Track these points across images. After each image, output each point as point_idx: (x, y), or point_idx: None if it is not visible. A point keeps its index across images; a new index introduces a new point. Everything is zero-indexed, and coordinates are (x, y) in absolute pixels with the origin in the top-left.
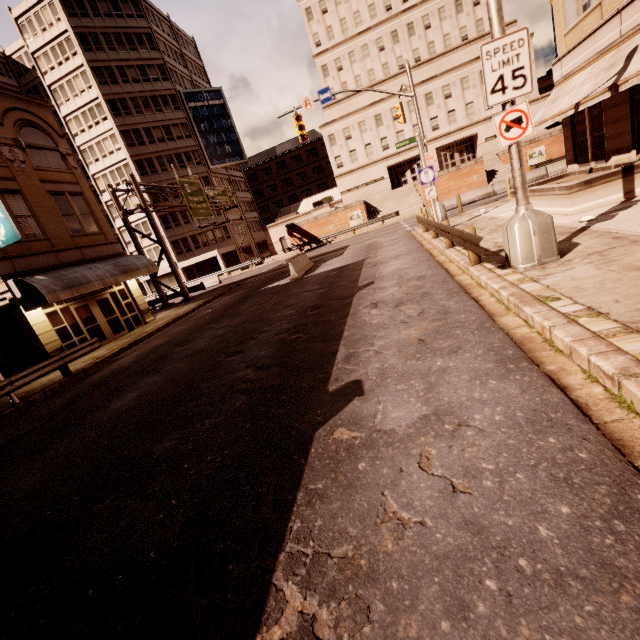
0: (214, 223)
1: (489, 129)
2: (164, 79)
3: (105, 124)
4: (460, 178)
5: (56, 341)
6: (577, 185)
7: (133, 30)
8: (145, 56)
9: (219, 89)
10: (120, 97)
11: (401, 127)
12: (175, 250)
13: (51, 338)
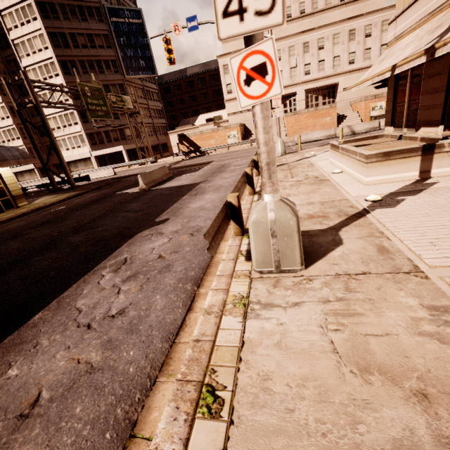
0: (108, 125)
1: (348, 81)
2: None
3: (35, 23)
4: (316, 117)
5: None
6: (375, 155)
7: None
8: None
9: (139, 10)
10: (49, 1)
11: (281, 67)
12: (90, 141)
13: None
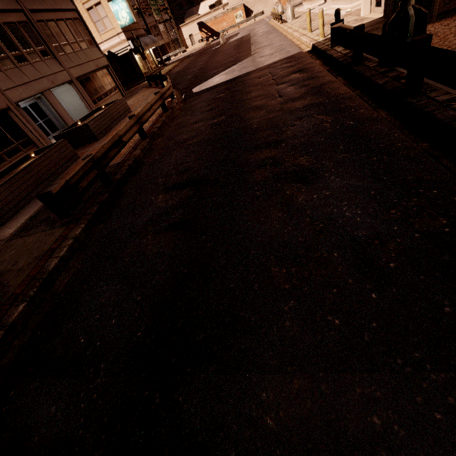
0: (166, 20)
1: None
2: None
3: None
4: None
5: (143, 70)
6: None
7: None
8: None
9: None
10: None
11: None
12: None
13: (142, 68)
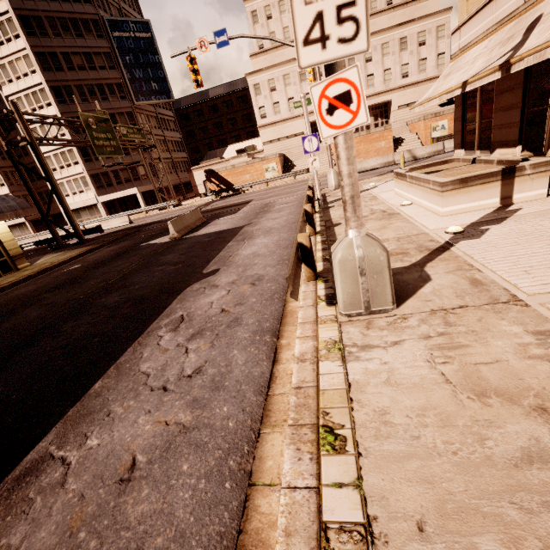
0: (120, 163)
1: (403, 97)
2: (86, 1)
3: (17, 42)
4: (369, 142)
5: None
6: (451, 183)
7: None
8: None
9: (147, 21)
10: (34, 14)
11: None
12: (95, 184)
13: None
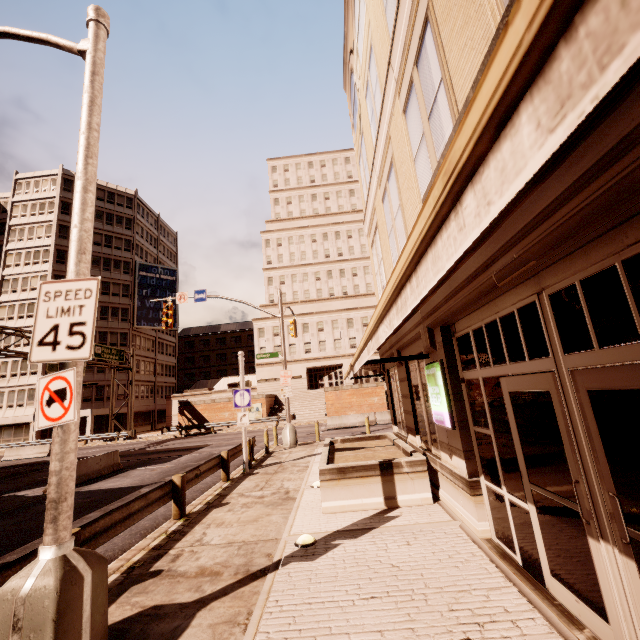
0: None
1: None
2: (126, 250)
3: (43, 265)
4: (362, 396)
5: None
6: (329, 471)
7: (117, 213)
8: (118, 231)
9: (176, 269)
10: None
11: (324, 338)
12: None
13: None
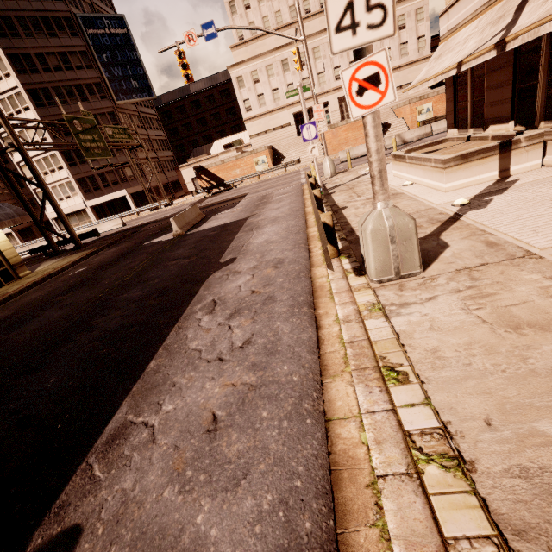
0: (110, 165)
1: None
2: None
3: None
4: (357, 129)
5: None
6: (453, 159)
7: None
8: None
9: (121, 16)
10: (3, 14)
11: (306, 74)
12: (82, 188)
13: None
